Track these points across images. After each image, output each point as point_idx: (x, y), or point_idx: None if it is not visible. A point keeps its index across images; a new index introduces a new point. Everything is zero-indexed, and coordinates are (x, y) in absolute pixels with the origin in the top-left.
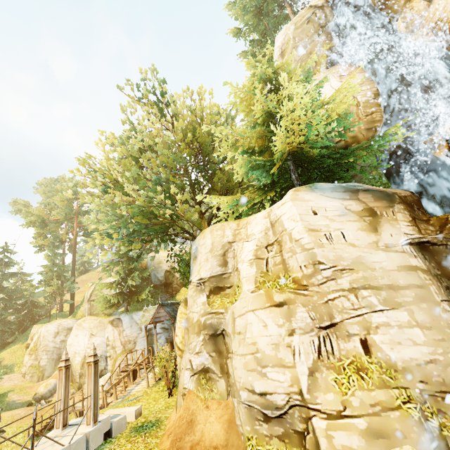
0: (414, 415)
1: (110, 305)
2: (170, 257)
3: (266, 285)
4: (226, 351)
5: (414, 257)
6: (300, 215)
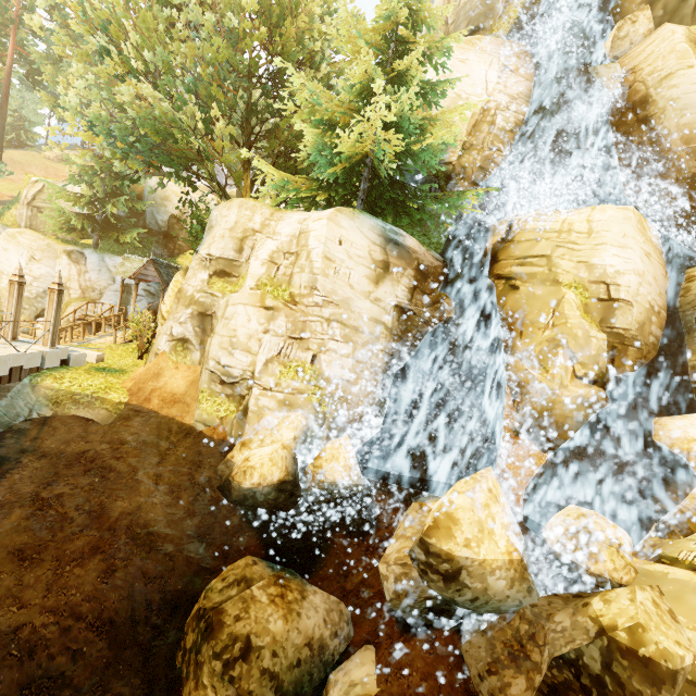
0: (314, 401)
1: (69, 228)
2: (182, 205)
3: (266, 289)
4: (211, 331)
5: (388, 316)
6: (326, 239)
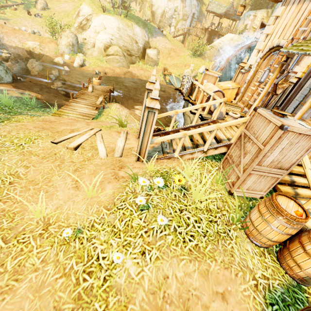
0: None
1: None
2: None
3: None
4: None
5: None
6: None
